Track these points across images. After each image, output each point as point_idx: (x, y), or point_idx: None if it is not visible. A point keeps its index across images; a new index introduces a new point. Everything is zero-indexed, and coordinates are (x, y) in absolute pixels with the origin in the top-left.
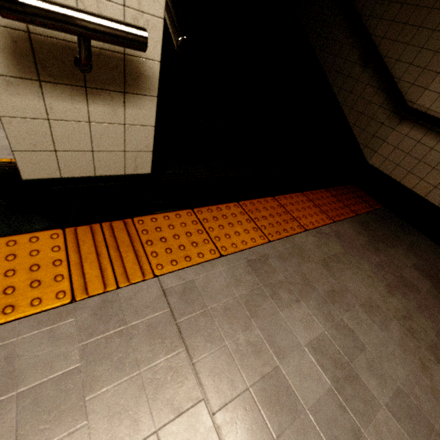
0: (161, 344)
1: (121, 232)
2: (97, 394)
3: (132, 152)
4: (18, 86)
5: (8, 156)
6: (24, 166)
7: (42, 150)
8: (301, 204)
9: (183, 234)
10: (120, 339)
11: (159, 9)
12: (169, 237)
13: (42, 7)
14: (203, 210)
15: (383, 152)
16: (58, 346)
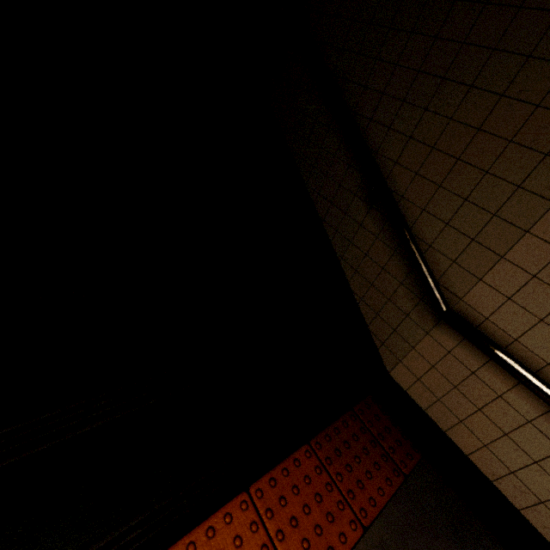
0: None
1: None
2: None
3: None
4: None
5: None
6: None
7: None
8: None
9: None
10: None
11: None
12: None
13: None
14: None
15: (413, 367)
16: None
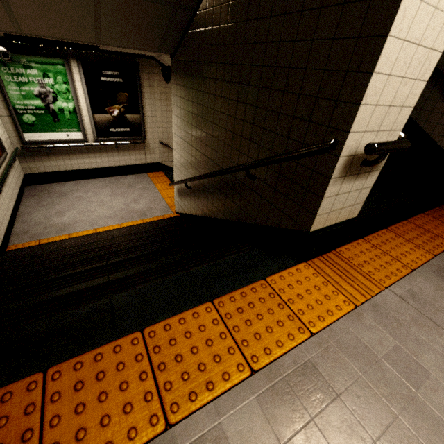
0: (430, 330)
1: (338, 260)
2: (422, 359)
3: (355, 205)
4: (337, 181)
5: (139, 217)
6: (314, 223)
7: (325, 213)
8: (431, 223)
9: (375, 257)
10: (403, 328)
11: (402, 126)
12: (368, 260)
13: (386, 147)
14: (370, 238)
15: None
16: (374, 333)
